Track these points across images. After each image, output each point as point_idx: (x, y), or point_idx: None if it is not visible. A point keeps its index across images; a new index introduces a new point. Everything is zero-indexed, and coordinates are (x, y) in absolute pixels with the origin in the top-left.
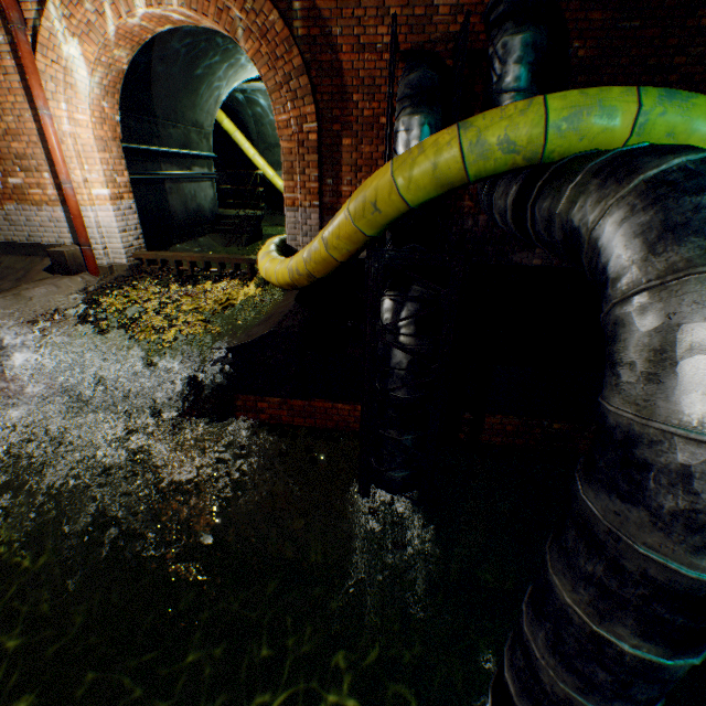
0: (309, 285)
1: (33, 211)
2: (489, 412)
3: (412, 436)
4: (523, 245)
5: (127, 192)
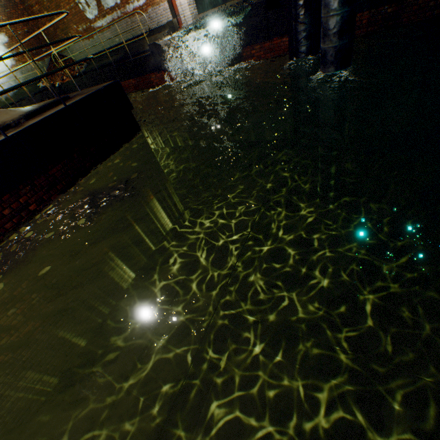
0: None
1: (157, 9)
2: None
3: (307, 21)
4: None
5: None
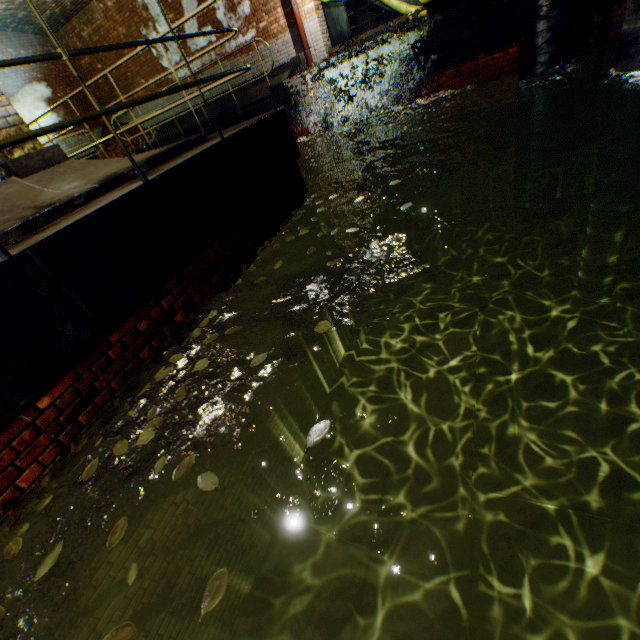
0: None
1: (273, 43)
2: (614, 5)
3: (555, 14)
4: None
5: (319, 5)
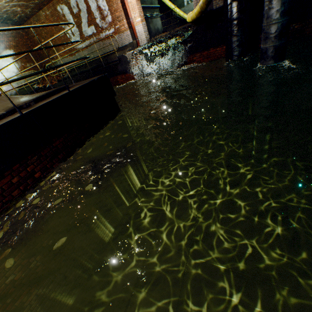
0: (205, 8)
1: (122, 35)
2: None
3: (240, 34)
4: None
5: (143, 19)
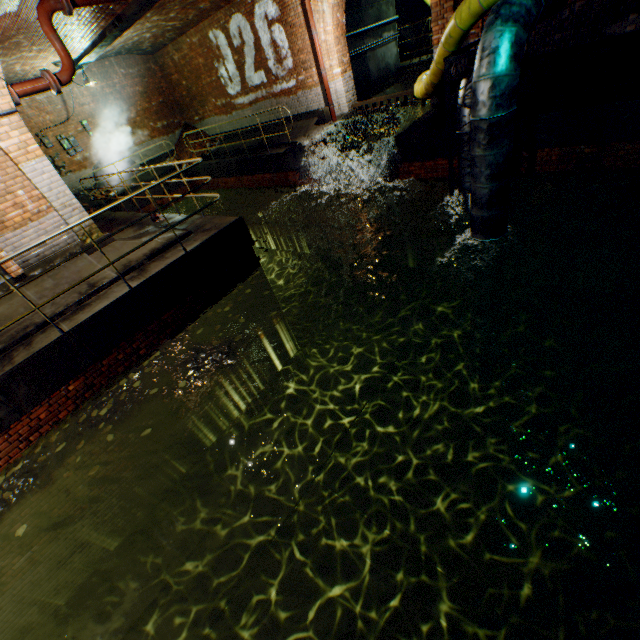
0: (433, 91)
1: (308, 93)
2: (536, 148)
3: None
4: (616, 17)
5: (348, 67)
